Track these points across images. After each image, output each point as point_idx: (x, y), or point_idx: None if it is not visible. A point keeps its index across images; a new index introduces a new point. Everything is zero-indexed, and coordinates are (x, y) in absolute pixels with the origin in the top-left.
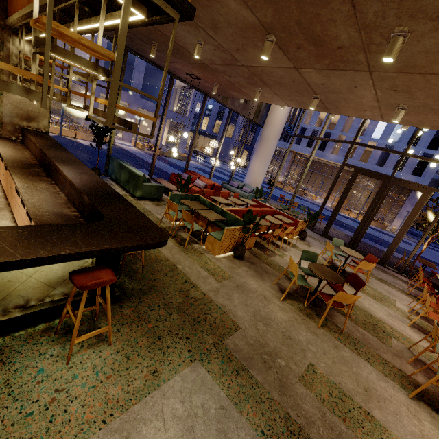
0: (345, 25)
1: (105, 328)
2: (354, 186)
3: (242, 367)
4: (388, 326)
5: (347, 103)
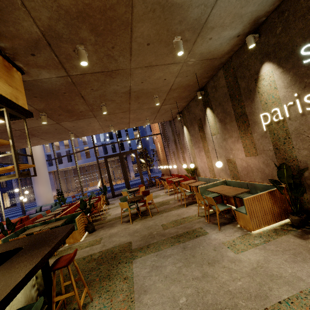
0: (82, 105)
1: (85, 289)
2: (102, 170)
3: (147, 245)
4: (165, 200)
5: (88, 130)
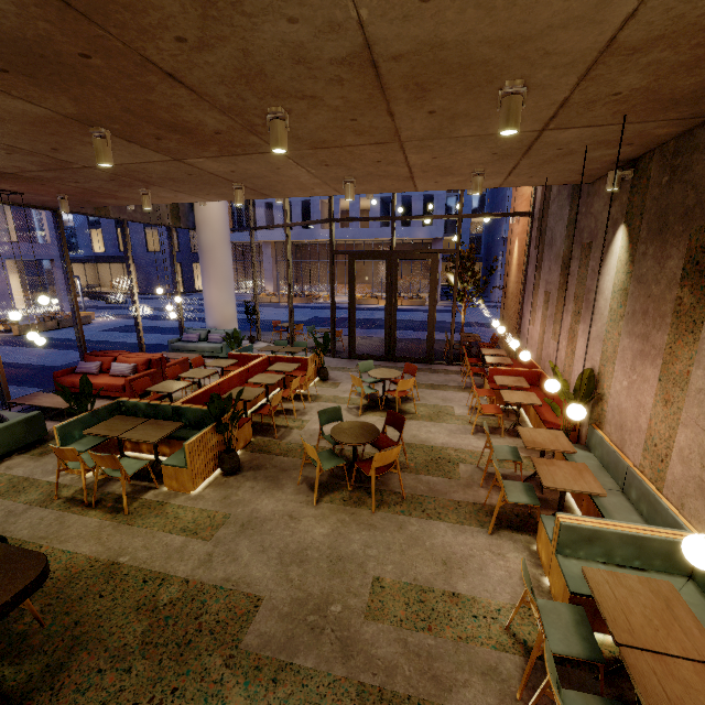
0: (200, 110)
1: None
2: (371, 262)
3: (281, 665)
4: (452, 450)
5: (285, 186)
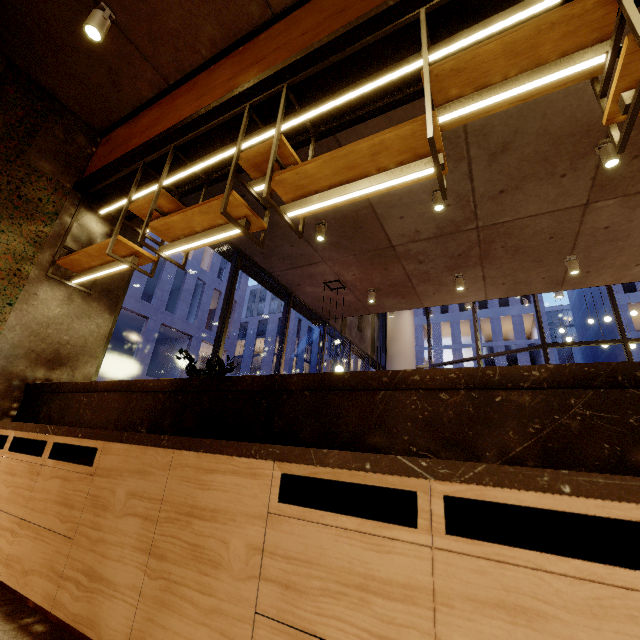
0: None
1: None
2: None
3: None
4: None
5: (615, 259)
